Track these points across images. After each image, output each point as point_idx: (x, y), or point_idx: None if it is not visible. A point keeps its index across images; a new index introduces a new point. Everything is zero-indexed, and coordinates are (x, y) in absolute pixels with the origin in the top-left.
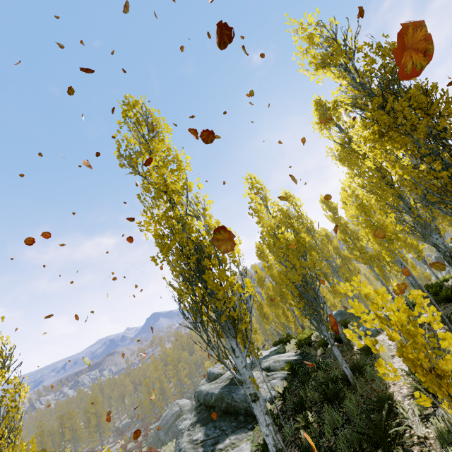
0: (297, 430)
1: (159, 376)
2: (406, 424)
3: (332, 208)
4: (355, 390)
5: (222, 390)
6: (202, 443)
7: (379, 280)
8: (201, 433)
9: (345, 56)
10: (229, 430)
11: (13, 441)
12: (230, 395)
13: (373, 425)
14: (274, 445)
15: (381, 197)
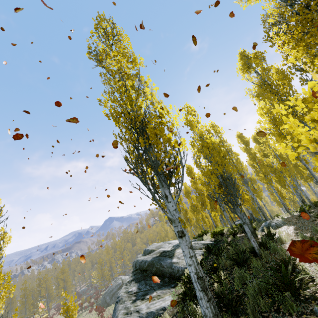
0: (211, 286)
1: (109, 258)
2: (312, 273)
3: (245, 141)
4: (260, 259)
5: (153, 259)
6: (135, 293)
7: (277, 196)
8: (135, 287)
9: None
10: (156, 287)
11: None
12: (159, 262)
13: (280, 276)
14: (195, 273)
15: None
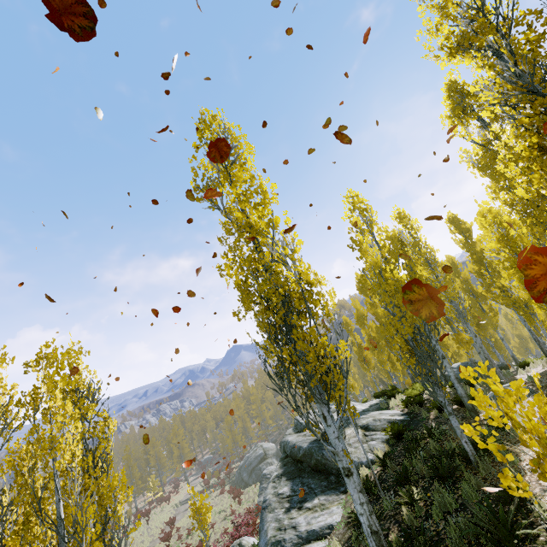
0: (398, 504)
1: (241, 415)
2: (541, 527)
3: (463, 230)
4: (477, 471)
5: (311, 445)
6: (288, 498)
7: (526, 327)
8: (287, 487)
9: (496, 32)
10: (318, 489)
11: (106, 470)
12: (320, 451)
13: (495, 520)
14: (368, 526)
15: (538, 221)
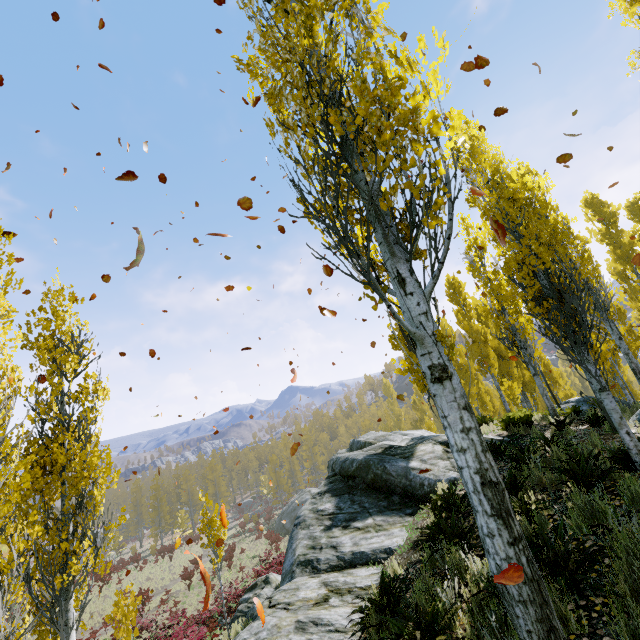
0: None
1: (289, 456)
2: None
3: (606, 215)
4: None
5: (369, 457)
6: (330, 515)
7: None
8: (331, 504)
9: None
10: (374, 509)
11: (88, 446)
12: (381, 464)
13: None
14: (478, 471)
15: None
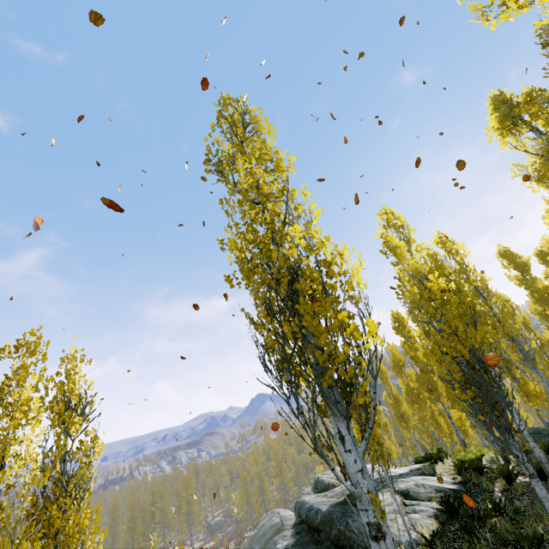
0: None
1: (259, 472)
2: None
3: (519, 264)
4: None
5: (332, 509)
6: None
7: None
8: None
9: None
10: None
11: (81, 503)
12: (344, 519)
13: None
14: None
15: None
